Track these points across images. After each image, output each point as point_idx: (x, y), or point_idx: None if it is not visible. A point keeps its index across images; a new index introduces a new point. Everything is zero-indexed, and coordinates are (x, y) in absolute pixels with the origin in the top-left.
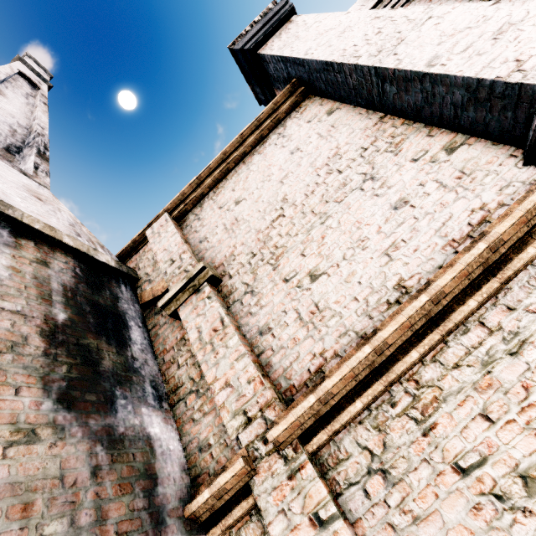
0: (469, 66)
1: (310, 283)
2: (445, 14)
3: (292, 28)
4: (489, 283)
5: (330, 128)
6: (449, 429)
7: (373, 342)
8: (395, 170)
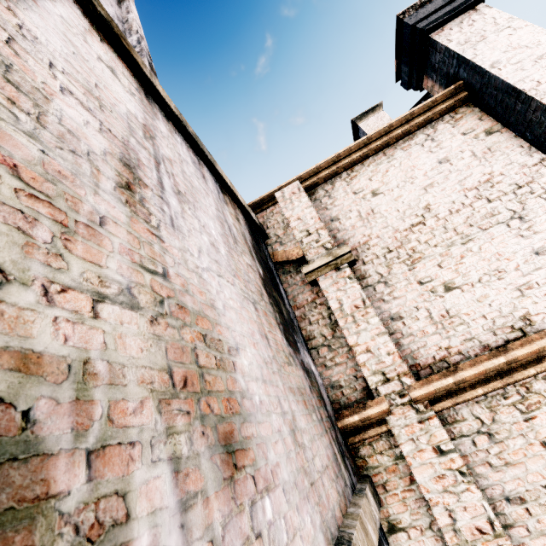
0: None
1: (443, 292)
2: None
3: (478, 22)
4: None
5: (486, 150)
6: (544, 421)
7: (508, 356)
8: (545, 218)
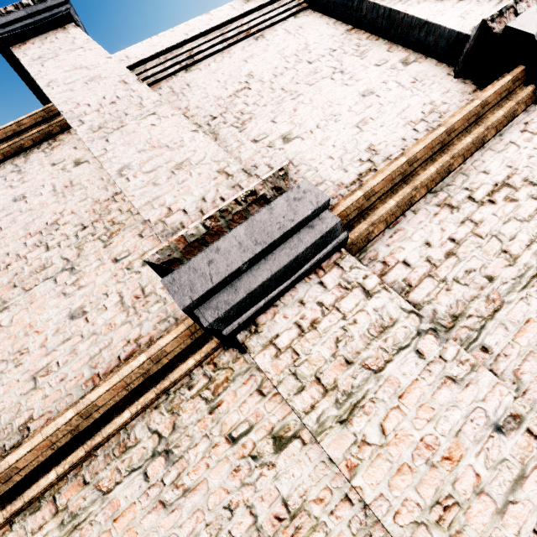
0: (141, 194)
1: None
2: (164, 118)
3: (59, 40)
4: (78, 450)
5: (68, 184)
6: None
7: None
8: (95, 266)
